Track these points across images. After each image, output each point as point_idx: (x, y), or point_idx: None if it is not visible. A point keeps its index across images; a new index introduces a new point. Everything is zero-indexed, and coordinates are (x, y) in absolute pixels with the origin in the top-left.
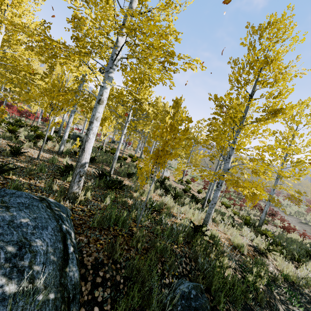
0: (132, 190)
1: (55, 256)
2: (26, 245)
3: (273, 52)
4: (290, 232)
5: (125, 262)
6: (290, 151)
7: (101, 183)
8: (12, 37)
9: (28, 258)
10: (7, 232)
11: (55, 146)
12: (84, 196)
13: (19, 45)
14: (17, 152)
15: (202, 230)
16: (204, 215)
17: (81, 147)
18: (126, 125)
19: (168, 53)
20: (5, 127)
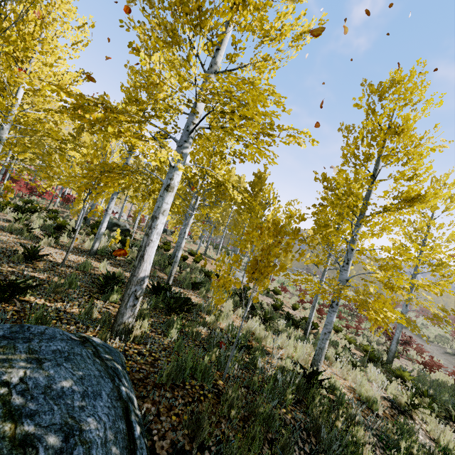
0: (203, 312)
1: (117, 447)
2: (75, 430)
3: (403, 120)
4: (434, 369)
5: (215, 445)
6: (436, 255)
7: (159, 303)
8: (39, 92)
9: (80, 454)
10: (44, 408)
11: (84, 241)
12: (139, 327)
13: (47, 103)
14: (34, 256)
15: (319, 379)
16: (310, 349)
17: (139, 254)
18: (193, 212)
19: (269, 124)
20: (10, 212)
